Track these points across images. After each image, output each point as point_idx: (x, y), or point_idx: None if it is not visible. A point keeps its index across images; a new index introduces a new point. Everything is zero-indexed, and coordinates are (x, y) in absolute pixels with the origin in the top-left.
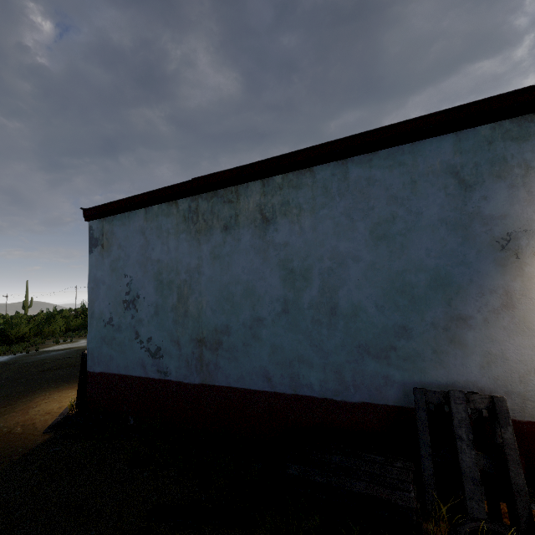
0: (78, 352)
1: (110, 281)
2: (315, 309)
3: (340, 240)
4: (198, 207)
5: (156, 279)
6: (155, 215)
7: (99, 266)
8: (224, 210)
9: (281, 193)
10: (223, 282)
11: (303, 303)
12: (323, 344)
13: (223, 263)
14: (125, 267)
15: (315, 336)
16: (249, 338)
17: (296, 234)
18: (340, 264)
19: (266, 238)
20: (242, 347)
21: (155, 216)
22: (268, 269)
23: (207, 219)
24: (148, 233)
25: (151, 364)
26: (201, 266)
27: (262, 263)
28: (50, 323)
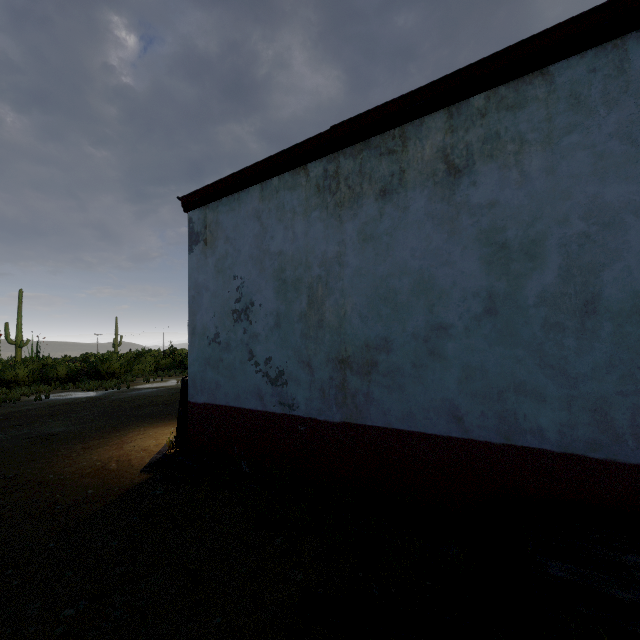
0: (170, 391)
1: (215, 286)
2: (550, 306)
3: (607, 182)
4: (339, 169)
5: (277, 278)
6: (275, 190)
7: (201, 268)
8: (380, 166)
9: (483, 123)
10: (379, 274)
11: (525, 298)
12: (566, 364)
13: (379, 246)
14: (235, 267)
15: (550, 350)
16: (423, 357)
17: (512, 185)
18: (607, 225)
19: (454, 199)
20: (410, 369)
21: (275, 192)
22: (458, 248)
23: (353, 184)
24: (265, 217)
25: (271, 393)
26: (343, 254)
27: (448, 239)
28: (140, 362)
